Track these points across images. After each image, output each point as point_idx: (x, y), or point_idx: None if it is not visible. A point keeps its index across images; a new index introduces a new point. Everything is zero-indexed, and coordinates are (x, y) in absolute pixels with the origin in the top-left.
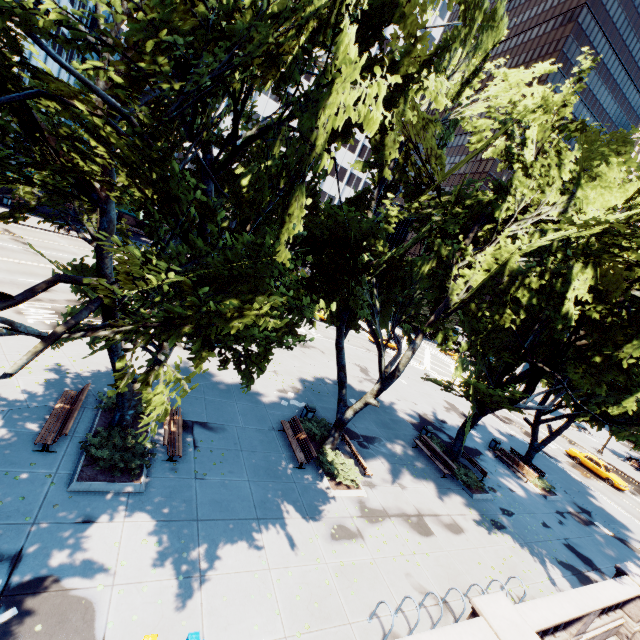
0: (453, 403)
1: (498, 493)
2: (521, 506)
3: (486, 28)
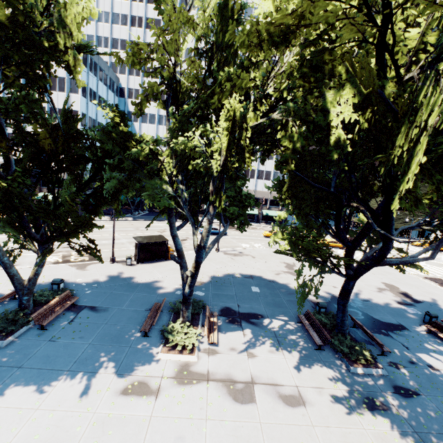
0: (394, 284)
1: (403, 369)
2: (440, 387)
3: None
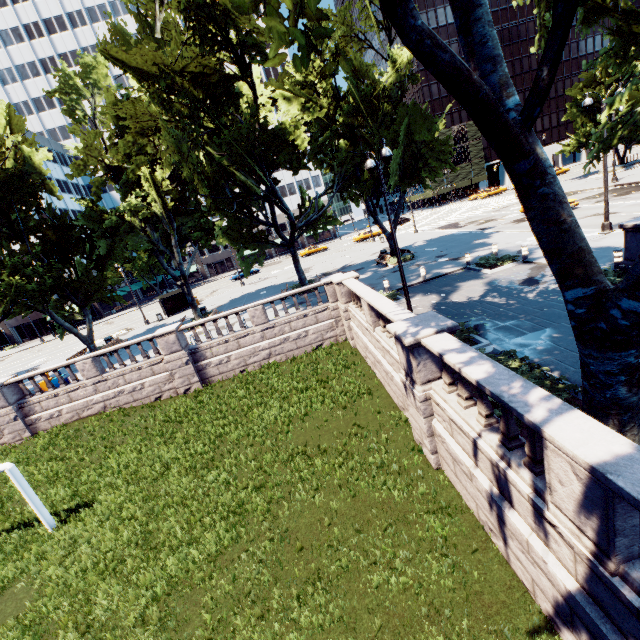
0: None
1: None
2: None
3: (89, 73)
